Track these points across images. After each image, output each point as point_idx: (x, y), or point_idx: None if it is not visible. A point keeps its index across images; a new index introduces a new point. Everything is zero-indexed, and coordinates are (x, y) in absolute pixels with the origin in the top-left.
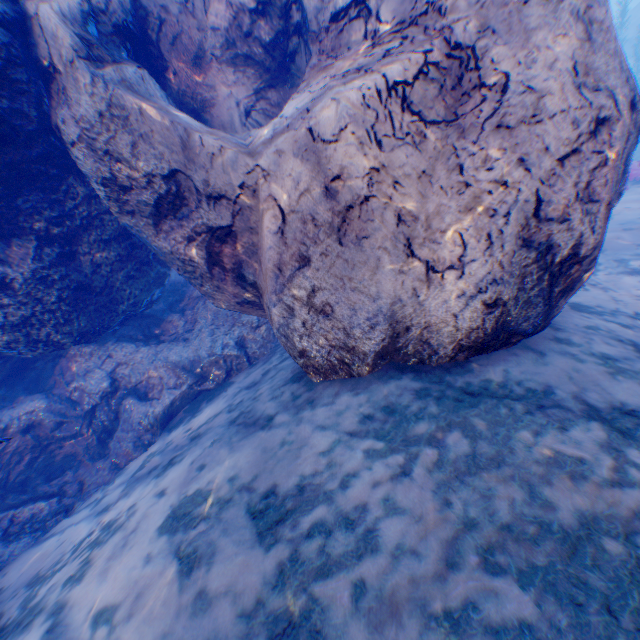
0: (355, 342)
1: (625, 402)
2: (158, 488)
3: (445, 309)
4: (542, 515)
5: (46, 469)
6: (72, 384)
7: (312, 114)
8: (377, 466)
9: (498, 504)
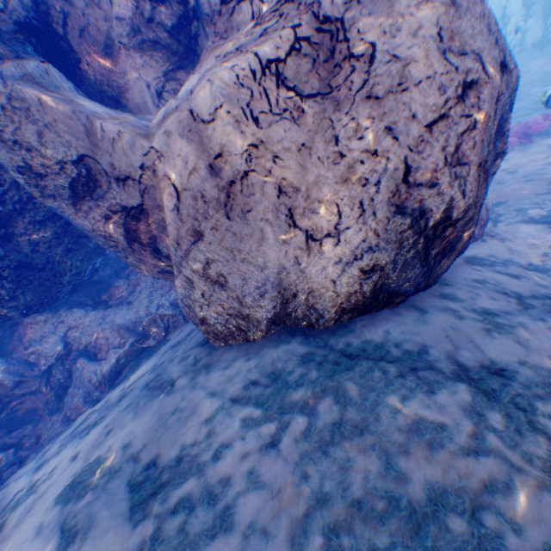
0: (248, 309)
1: (496, 361)
2: (75, 451)
3: (325, 276)
4: (394, 489)
5: (10, 423)
6: (29, 348)
7: (193, 96)
8: (250, 435)
9: (354, 477)
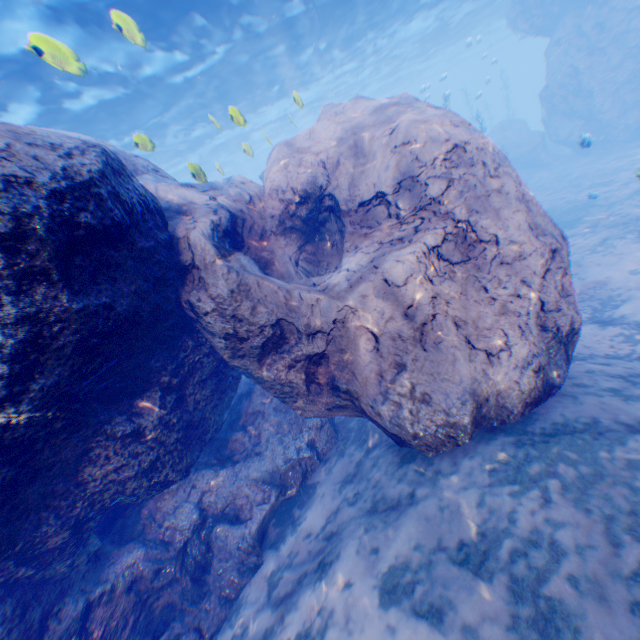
0: (452, 417)
1: None
2: (337, 584)
3: (508, 379)
4: None
5: (148, 629)
6: (163, 524)
7: (382, 270)
8: (523, 501)
9: (616, 500)
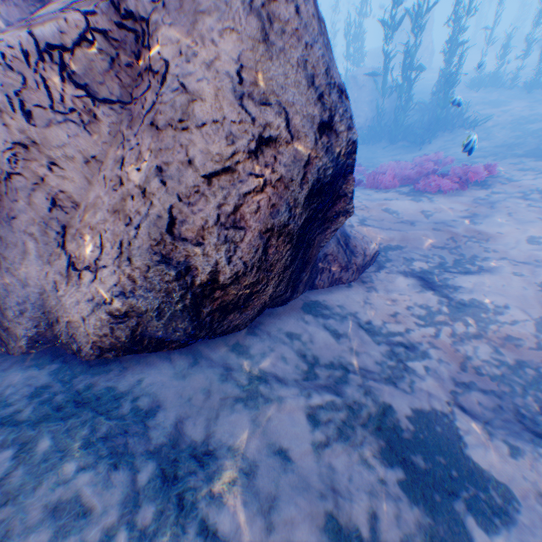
0: (9, 322)
1: (210, 441)
2: None
3: (79, 311)
4: None
5: None
6: None
7: None
8: None
9: None
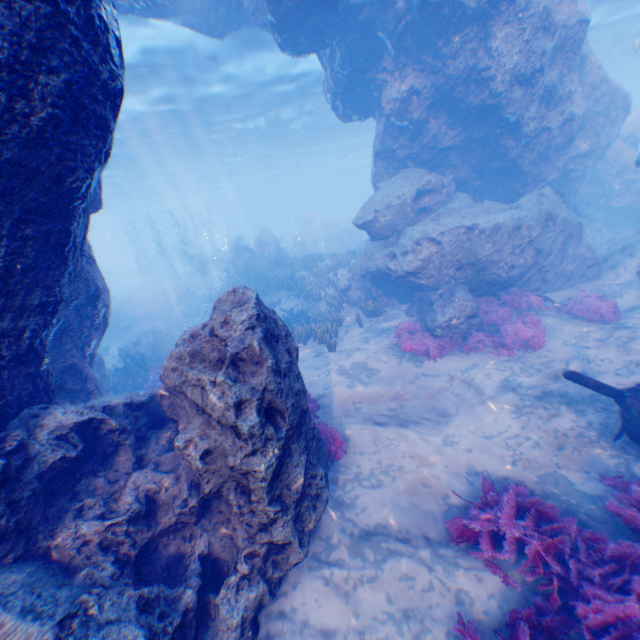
0: None
1: None
2: None
3: None
4: None
5: None
6: None
7: None
8: None
9: None
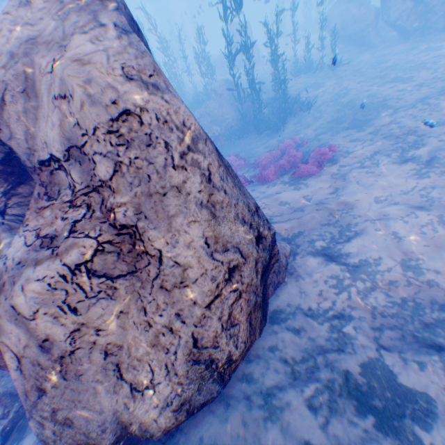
0: (95, 440)
1: None
2: None
3: (149, 416)
4: None
5: None
6: None
7: (14, 291)
8: None
9: None
